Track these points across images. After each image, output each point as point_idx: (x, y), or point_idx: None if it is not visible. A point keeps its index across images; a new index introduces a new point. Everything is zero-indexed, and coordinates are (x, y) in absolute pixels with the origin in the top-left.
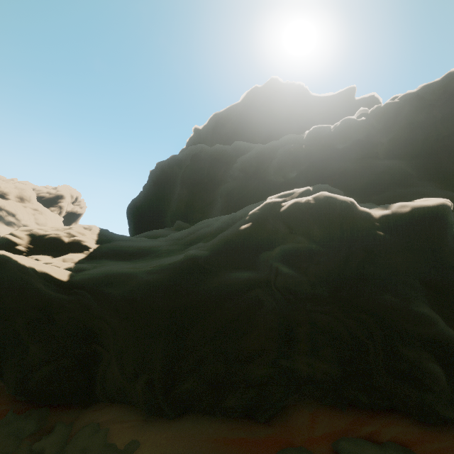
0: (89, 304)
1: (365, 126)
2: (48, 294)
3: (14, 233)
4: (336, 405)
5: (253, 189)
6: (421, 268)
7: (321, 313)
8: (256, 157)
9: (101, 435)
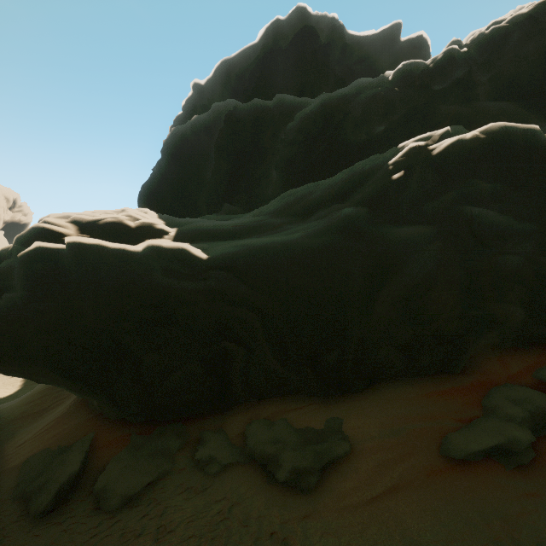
0: (225, 290)
1: (467, 60)
2: (162, 286)
3: (50, 221)
4: (517, 346)
5: (324, 152)
6: None
7: (515, 254)
8: (322, 111)
9: (283, 425)
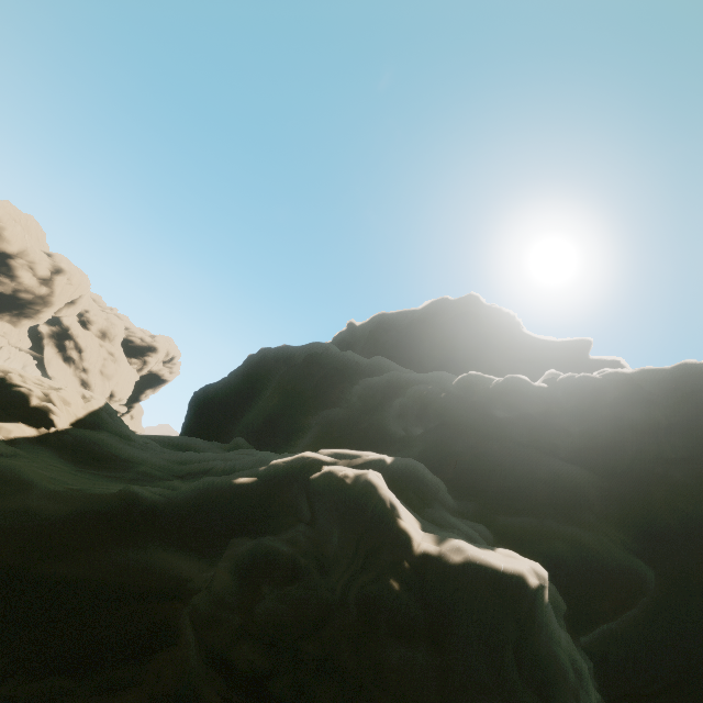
0: None
1: (545, 397)
2: None
3: None
4: None
5: (361, 430)
6: (432, 700)
7: None
8: (384, 386)
9: None
